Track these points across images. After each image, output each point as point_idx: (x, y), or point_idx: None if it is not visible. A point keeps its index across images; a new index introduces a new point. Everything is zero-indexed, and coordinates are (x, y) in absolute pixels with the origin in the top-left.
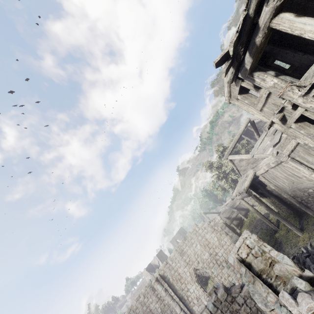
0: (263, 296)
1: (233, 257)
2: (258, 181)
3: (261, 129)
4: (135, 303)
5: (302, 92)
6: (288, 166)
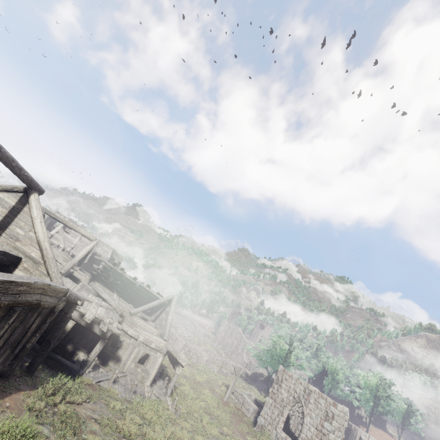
0: None
1: None
2: None
3: None
4: None
5: None
6: None
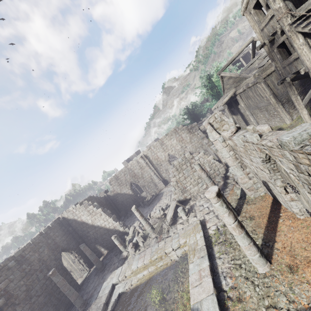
0: (214, 136)
1: (206, 122)
2: (234, 100)
3: None
4: (124, 169)
5: (290, 22)
6: (259, 86)
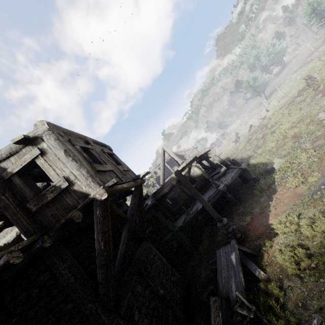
0: None
1: None
2: None
3: (186, 158)
4: None
5: None
6: None
